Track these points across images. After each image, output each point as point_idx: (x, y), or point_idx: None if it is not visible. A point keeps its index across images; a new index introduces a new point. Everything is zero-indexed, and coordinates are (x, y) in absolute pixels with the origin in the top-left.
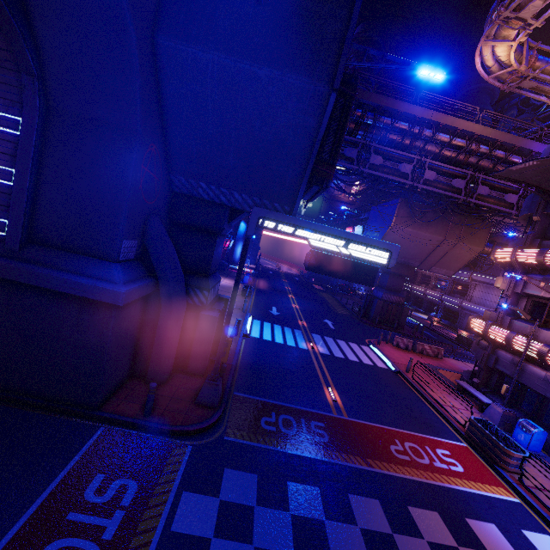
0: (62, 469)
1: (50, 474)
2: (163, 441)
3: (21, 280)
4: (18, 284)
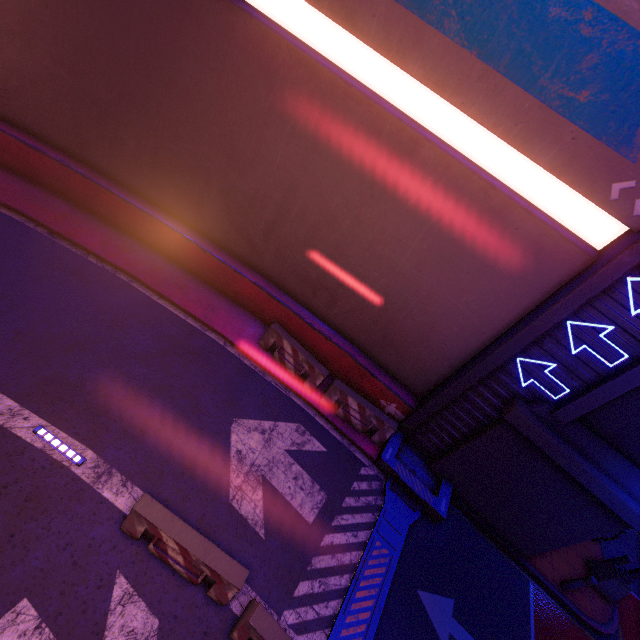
0: (529, 635)
1: (525, 638)
2: (581, 631)
3: (558, 462)
4: (540, 450)
